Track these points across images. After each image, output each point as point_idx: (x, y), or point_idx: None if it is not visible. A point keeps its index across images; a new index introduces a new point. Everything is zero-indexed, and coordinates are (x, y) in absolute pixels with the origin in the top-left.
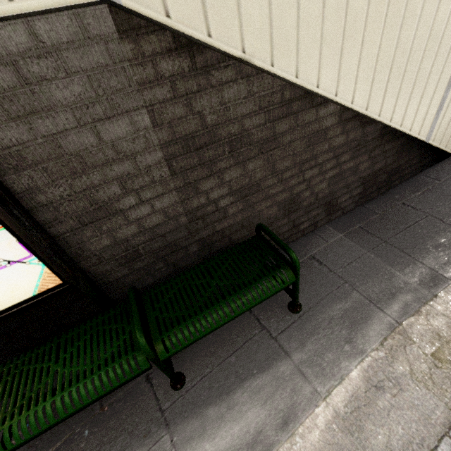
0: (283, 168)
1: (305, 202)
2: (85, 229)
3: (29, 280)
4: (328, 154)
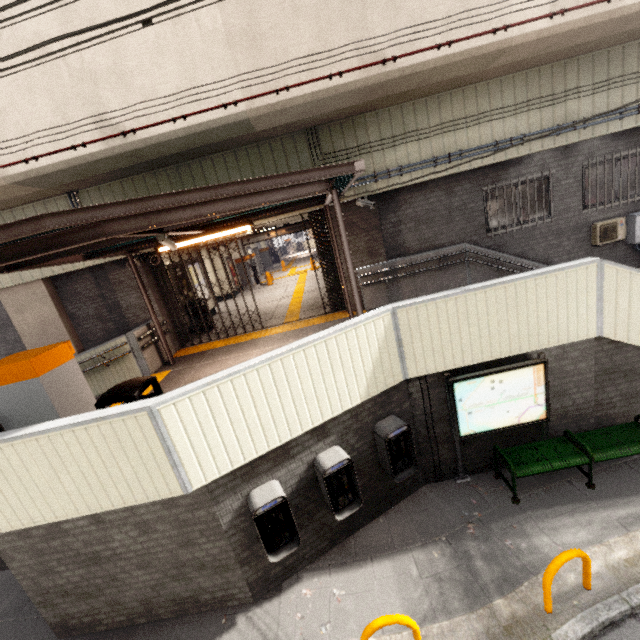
0: None
1: None
2: (554, 399)
3: (538, 413)
4: None
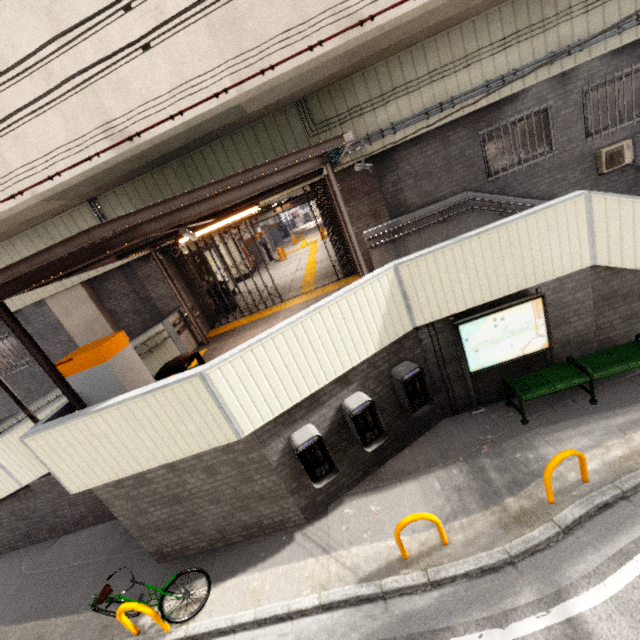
0: None
1: None
2: (555, 329)
3: (540, 344)
4: None
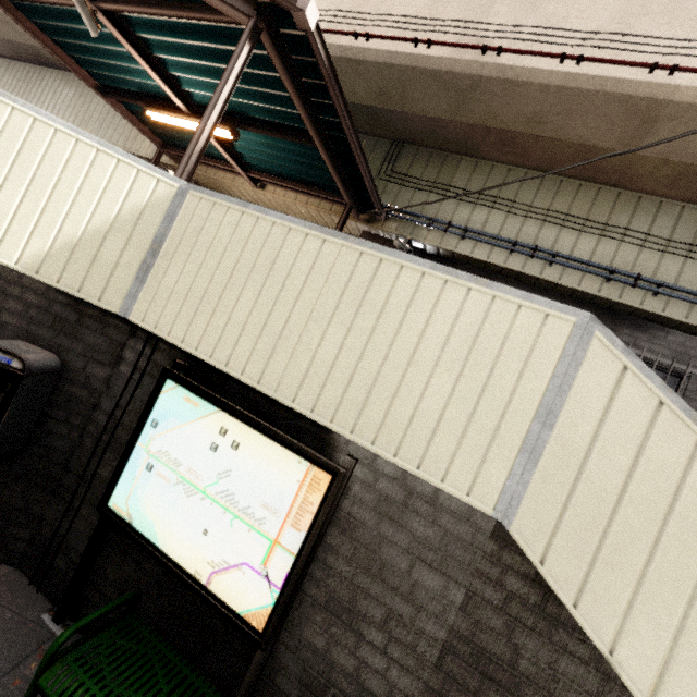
0: None
1: None
2: (322, 611)
3: (254, 600)
4: None
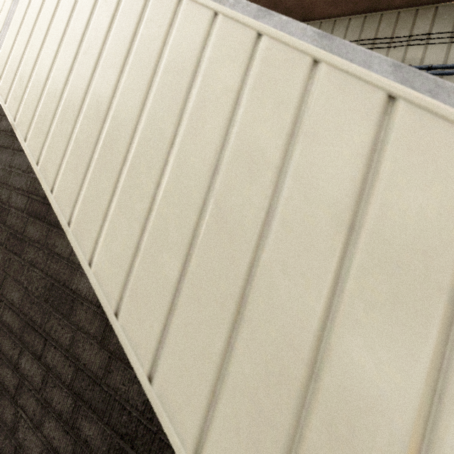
0: (11, 298)
1: (0, 433)
2: None
3: None
4: (66, 364)
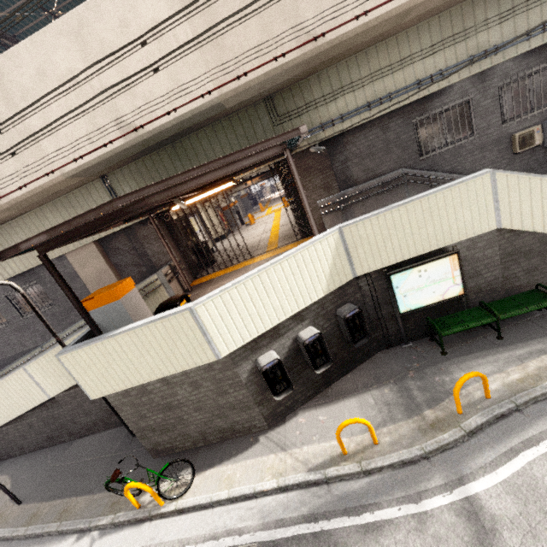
0: None
1: None
2: (469, 279)
3: (457, 291)
4: None
